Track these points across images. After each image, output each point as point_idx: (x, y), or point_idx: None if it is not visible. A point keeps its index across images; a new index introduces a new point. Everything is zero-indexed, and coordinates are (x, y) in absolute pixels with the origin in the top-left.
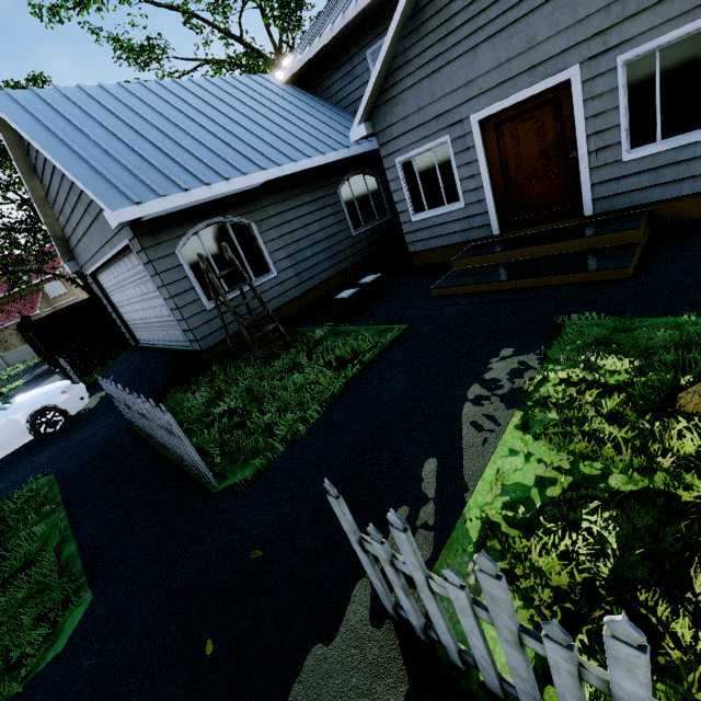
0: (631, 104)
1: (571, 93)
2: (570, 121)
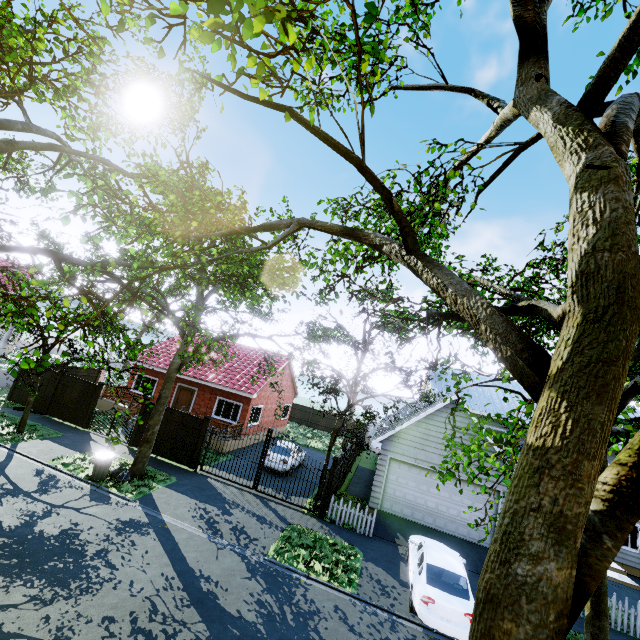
0: None
1: None
2: None
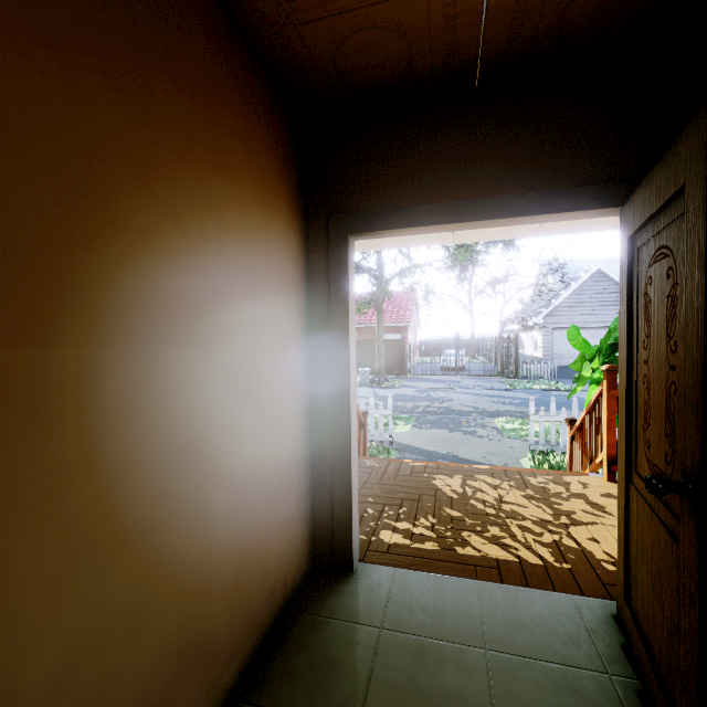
0: None
1: None
2: None
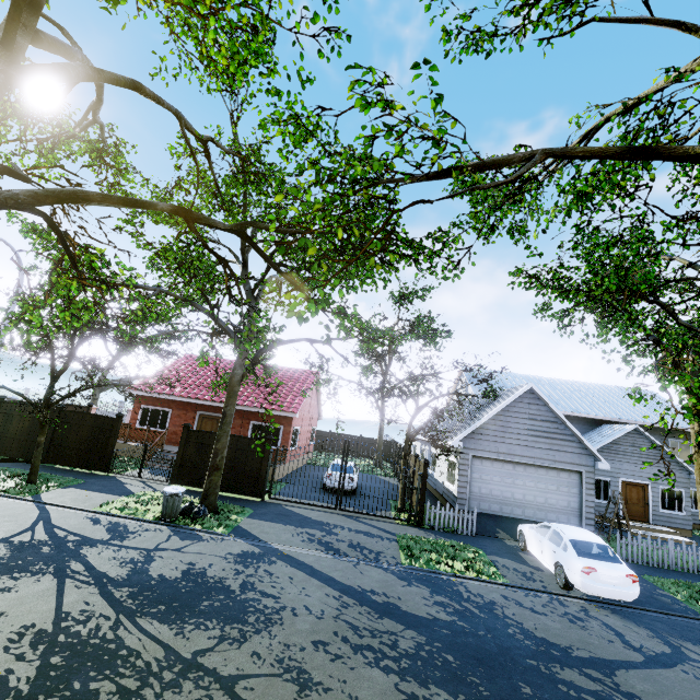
0: (661, 498)
1: (647, 487)
2: (646, 494)
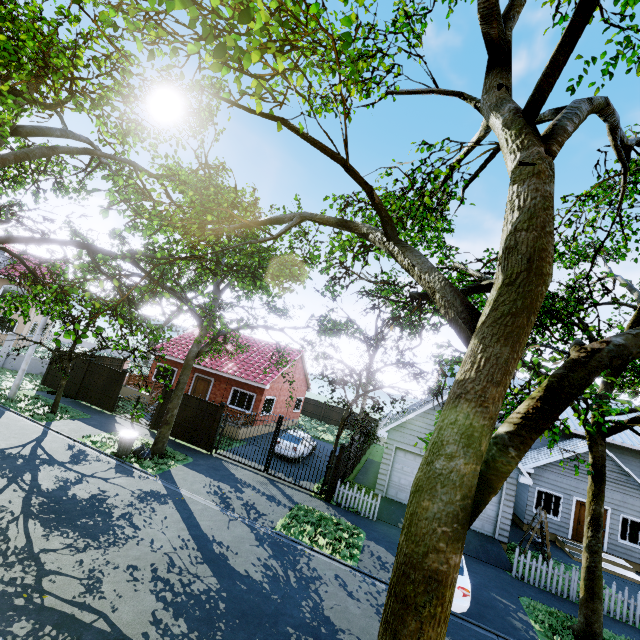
0: (621, 526)
1: (606, 512)
2: (604, 519)
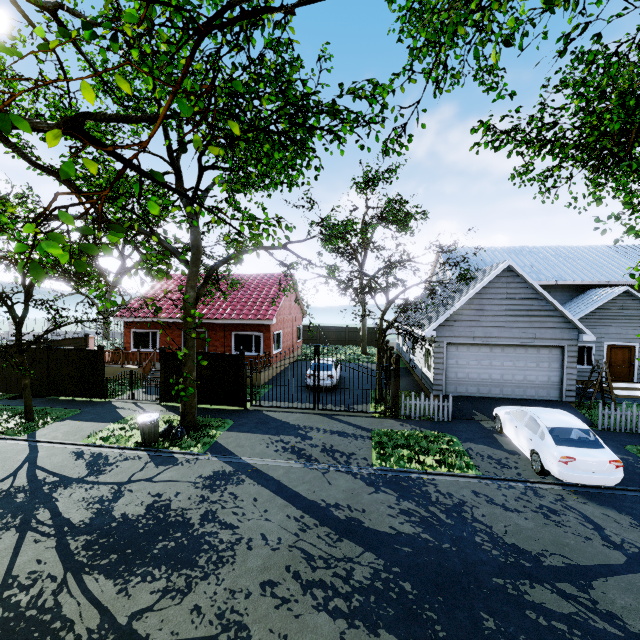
0: None
1: (634, 348)
2: (633, 355)
